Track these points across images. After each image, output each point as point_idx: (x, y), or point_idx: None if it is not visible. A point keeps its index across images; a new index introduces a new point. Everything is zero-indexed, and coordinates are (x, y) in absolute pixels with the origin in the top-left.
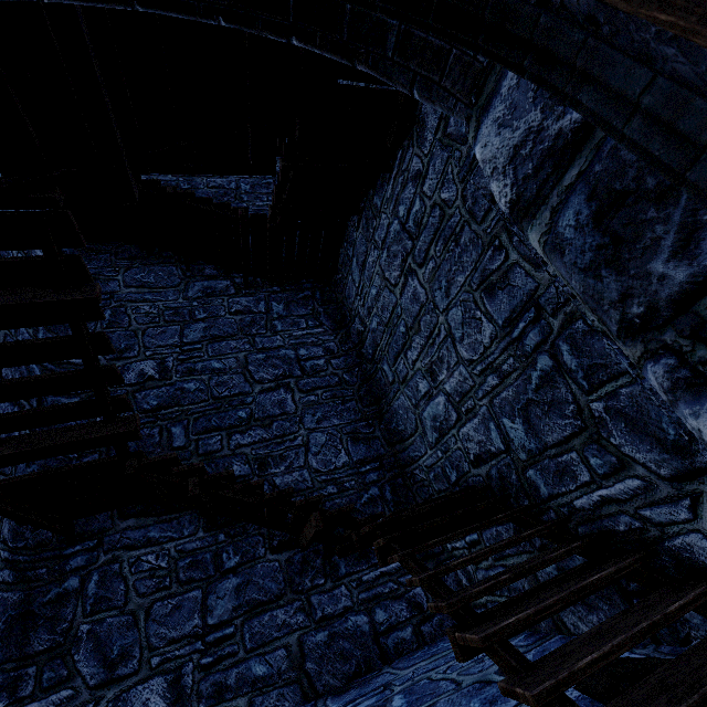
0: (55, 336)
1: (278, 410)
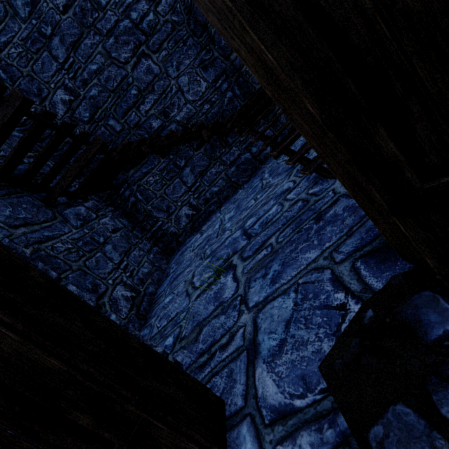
0: (29, 127)
1: (151, 76)
